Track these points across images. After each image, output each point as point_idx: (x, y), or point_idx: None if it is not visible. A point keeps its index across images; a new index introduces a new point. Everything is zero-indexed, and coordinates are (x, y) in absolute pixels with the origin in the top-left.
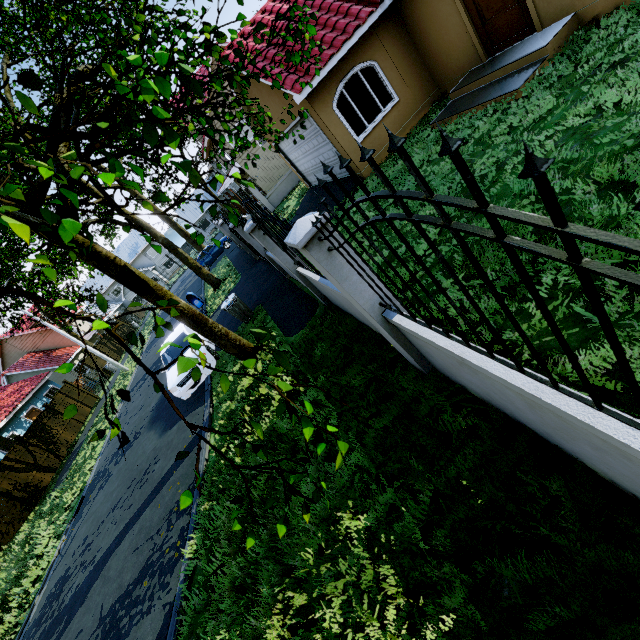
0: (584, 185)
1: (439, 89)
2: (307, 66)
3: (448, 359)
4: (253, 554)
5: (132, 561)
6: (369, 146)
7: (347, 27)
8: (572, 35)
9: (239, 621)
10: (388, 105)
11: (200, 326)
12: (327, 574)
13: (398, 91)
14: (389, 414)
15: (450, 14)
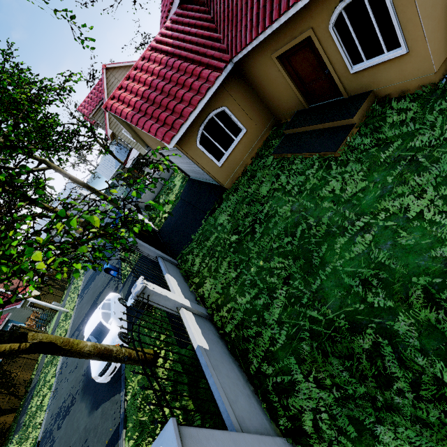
0: (405, 318)
1: (275, 117)
2: (172, 121)
3: None
4: None
5: None
6: (228, 166)
7: (200, 88)
8: (371, 106)
9: None
10: (239, 135)
11: (106, 358)
12: None
13: (245, 124)
14: None
15: (278, 76)
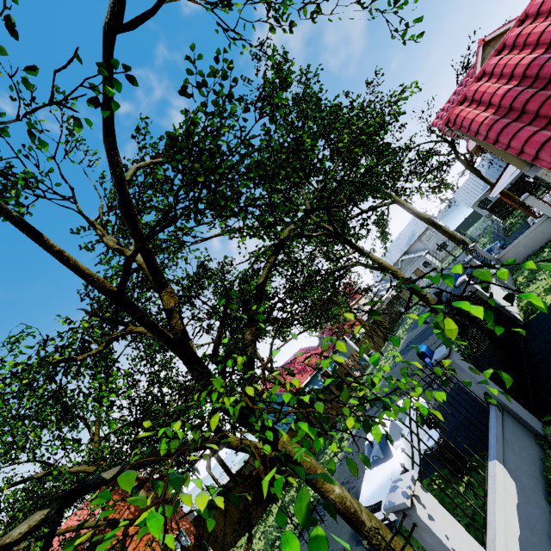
0: None
1: None
2: None
3: None
4: None
5: None
6: None
7: None
8: None
9: None
10: None
11: (353, 527)
12: None
13: None
14: None
15: None
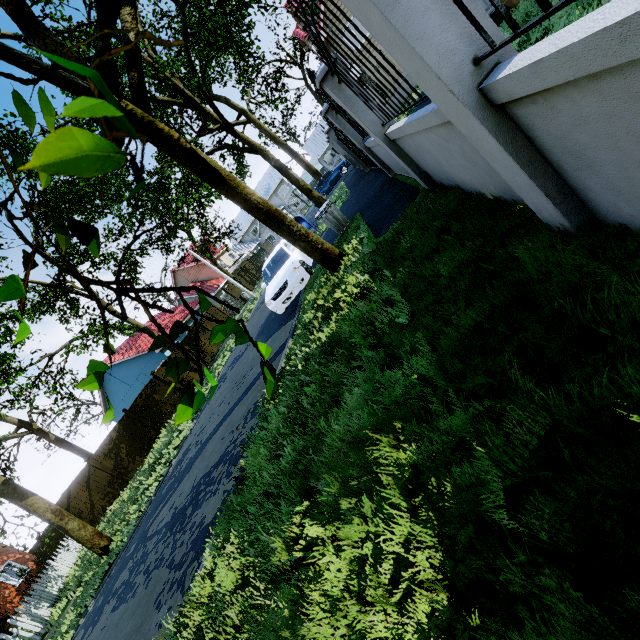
0: None
1: None
2: None
3: (635, 116)
4: (286, 464)
5: (218, 447)
6: None
7: None
8: None
9: (258, 530)
10: None
11: (277, 224)
12: (349, 512)
13: None
14: (486, 303)
15: None
